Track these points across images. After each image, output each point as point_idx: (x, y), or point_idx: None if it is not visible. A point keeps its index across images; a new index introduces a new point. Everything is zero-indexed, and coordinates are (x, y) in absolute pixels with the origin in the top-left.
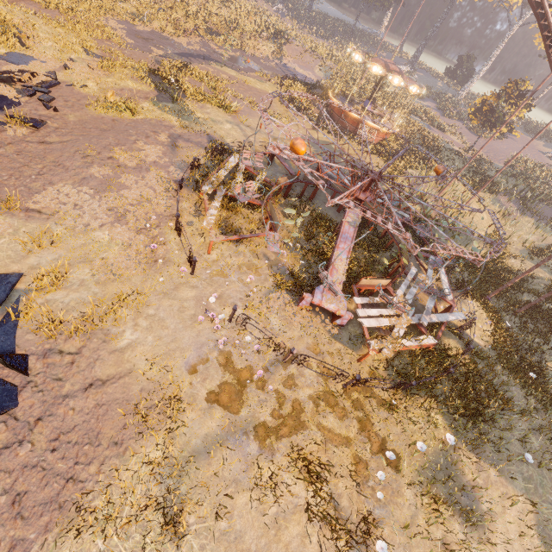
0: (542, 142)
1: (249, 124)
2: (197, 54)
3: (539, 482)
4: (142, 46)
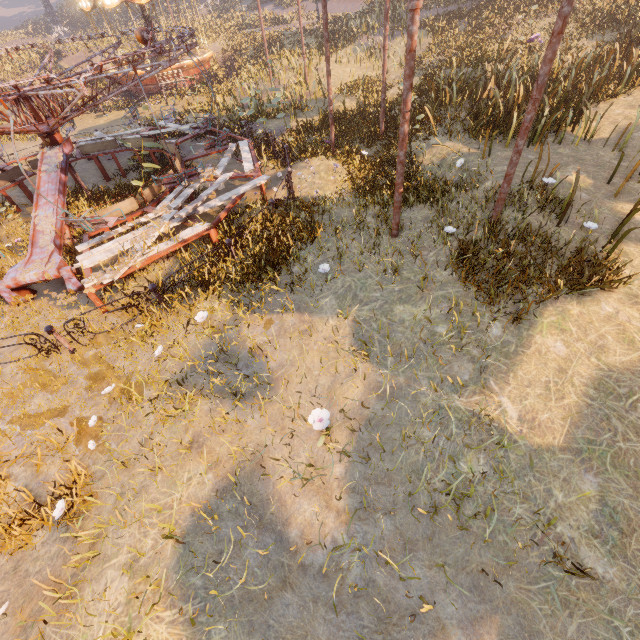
0: None
1: None
2: None
3: (360, 287)
4: None
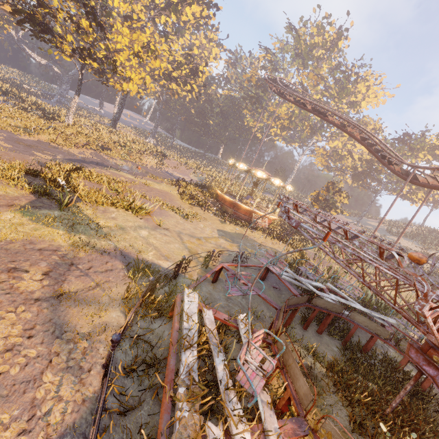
0: (342, 215)
1: (166, 226)
2: (90, 161)
3: None
4: (23, 150)
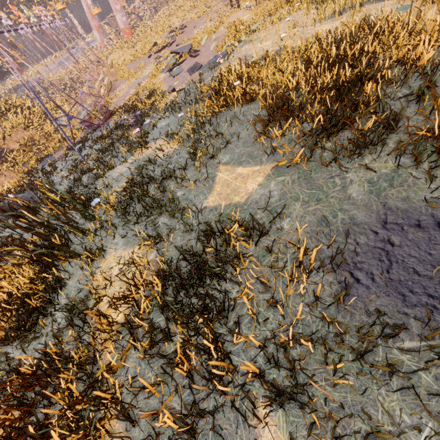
0: None
1: None
2: None
3: None
4: None
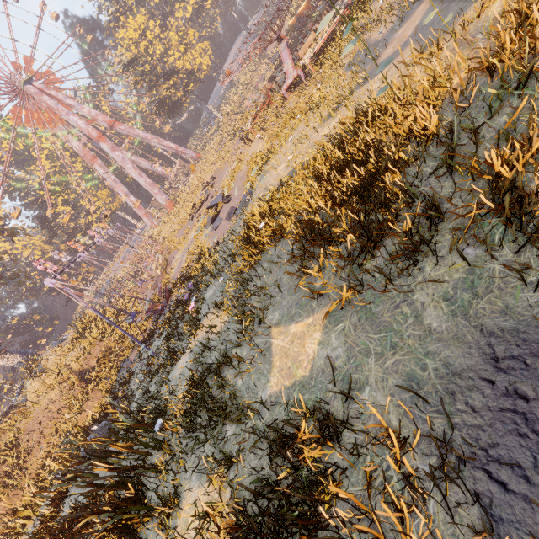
0: None
1: None
2: None
3: None
4: None
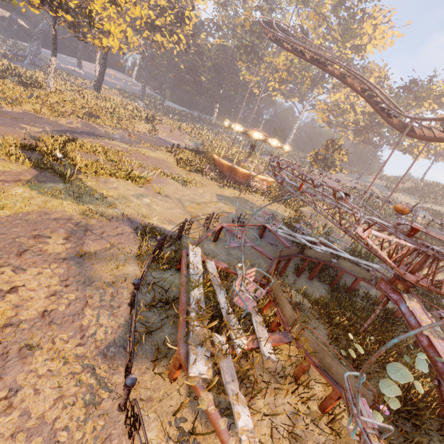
0: (342, 174)
1: (166, 193)
2: (81, 131)
3: None
4: (10, 123)
